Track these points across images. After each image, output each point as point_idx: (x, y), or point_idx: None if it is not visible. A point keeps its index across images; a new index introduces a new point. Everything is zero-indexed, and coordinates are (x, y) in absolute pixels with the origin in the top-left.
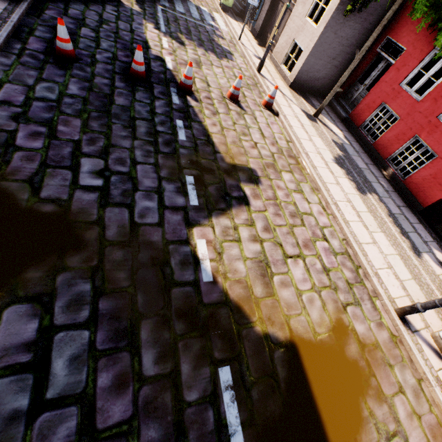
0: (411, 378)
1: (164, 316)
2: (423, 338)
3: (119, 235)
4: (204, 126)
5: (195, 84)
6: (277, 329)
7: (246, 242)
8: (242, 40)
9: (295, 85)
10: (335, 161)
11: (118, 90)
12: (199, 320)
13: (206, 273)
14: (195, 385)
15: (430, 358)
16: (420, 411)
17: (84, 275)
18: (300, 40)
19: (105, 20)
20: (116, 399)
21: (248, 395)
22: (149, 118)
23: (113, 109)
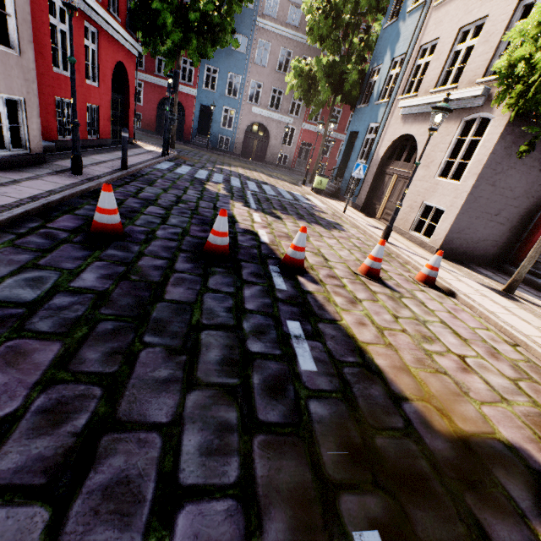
0: None
1: None
2: None
3: None
4: (345, 329)
5: (305, 259)
6: None
7: None
8: (347, 213)
9: (444, 252)
10: None
11: (177, 274)
12: None
13: None
14: None
15: None
16: None
17: None
18: (435, 200)
19: (183, 200)
20: None
21: None
22: (231, 322)
23: (156, 310)
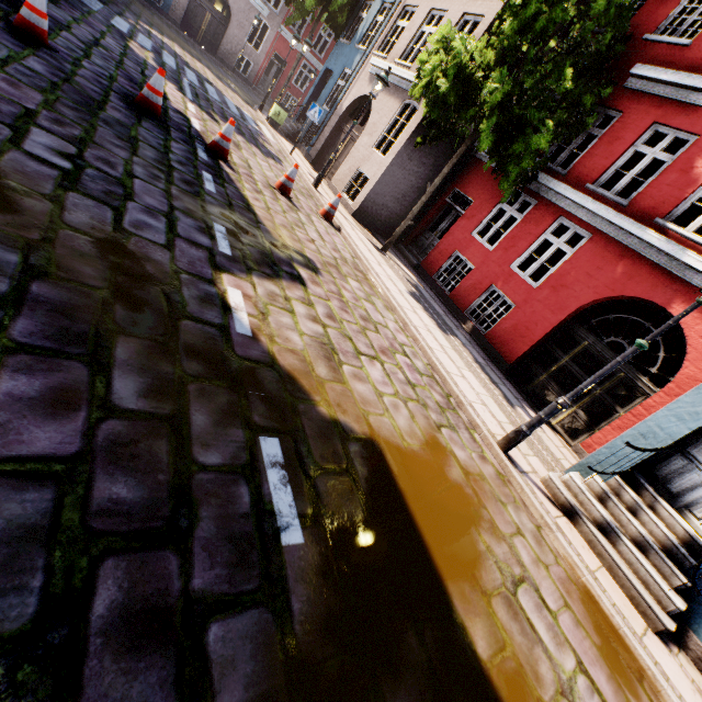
0: (528, 522)
1: (163, 345)
2: (533, 482)
3: (90, 228)
4: (244, 195)
5: (231, 157)
6: (352, 420)
7: (302, 317)
8: (295, 157)
9: (360, 217)
10: (410, 294)
11: (114, 104)
12: (228, 371)
13: (241, 325)
14: (216, 445)
15: (545, 502)
16: (546, 560)
17: (7, 242)
18: (366, 169)
19: (103, 46)
20: (44, 420)
21: (311, 483)
22: (161, 150)
23: (103, 115)
